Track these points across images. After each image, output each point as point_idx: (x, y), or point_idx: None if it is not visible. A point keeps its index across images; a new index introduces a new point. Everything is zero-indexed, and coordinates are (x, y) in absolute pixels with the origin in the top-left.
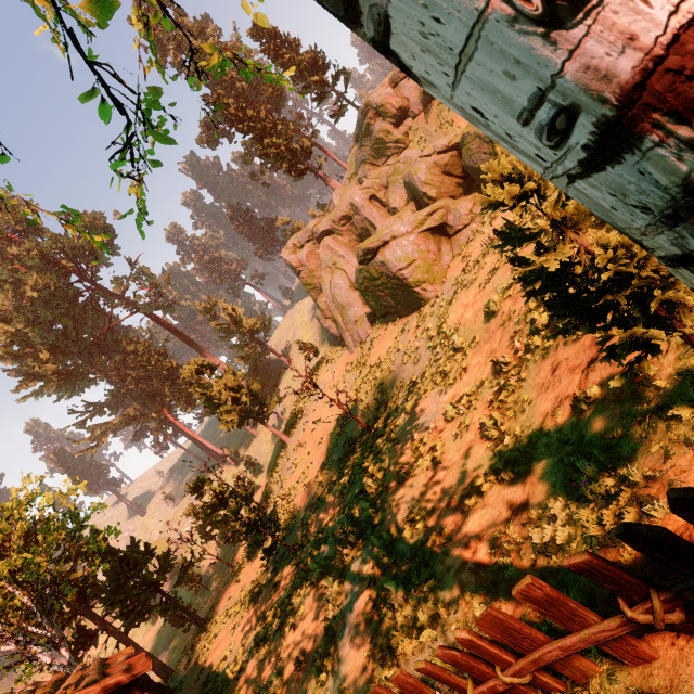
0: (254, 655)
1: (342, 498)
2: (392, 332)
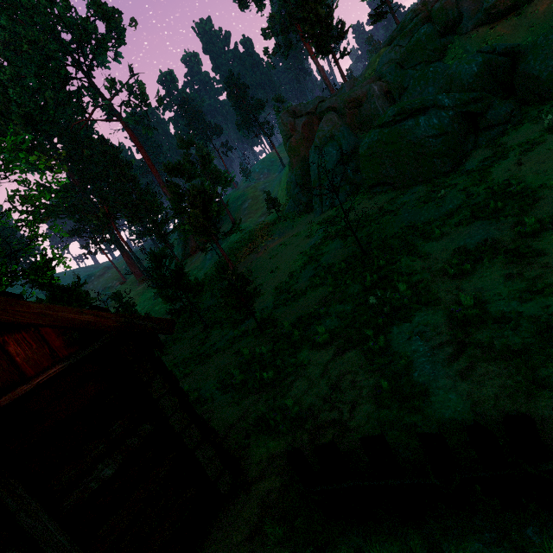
0: (223, 395)
1: (333, 295)
2: (380, 199)
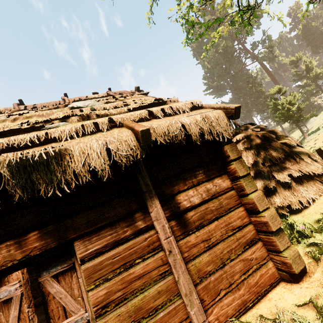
0: None
1: None
2: None
